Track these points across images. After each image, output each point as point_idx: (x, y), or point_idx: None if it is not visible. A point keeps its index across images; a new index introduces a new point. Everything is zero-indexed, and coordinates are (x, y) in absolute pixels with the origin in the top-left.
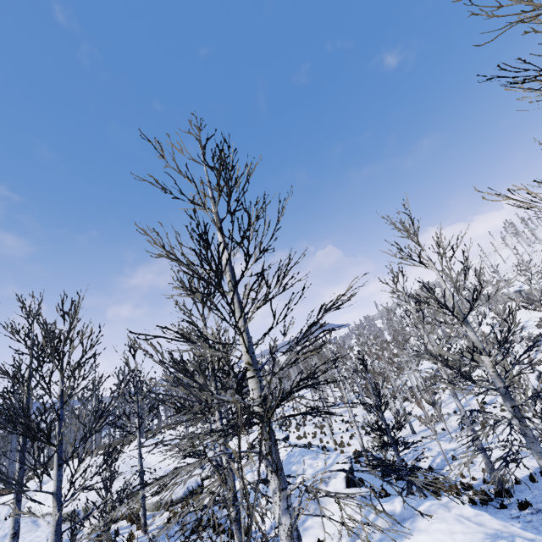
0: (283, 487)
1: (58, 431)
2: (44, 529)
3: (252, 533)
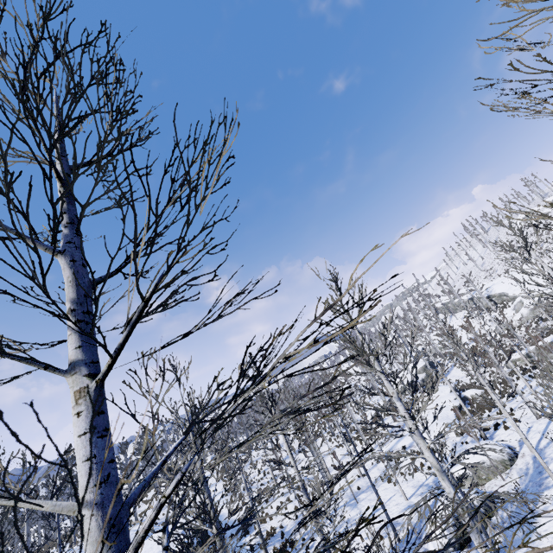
0: None
1: None
2: None
3: None
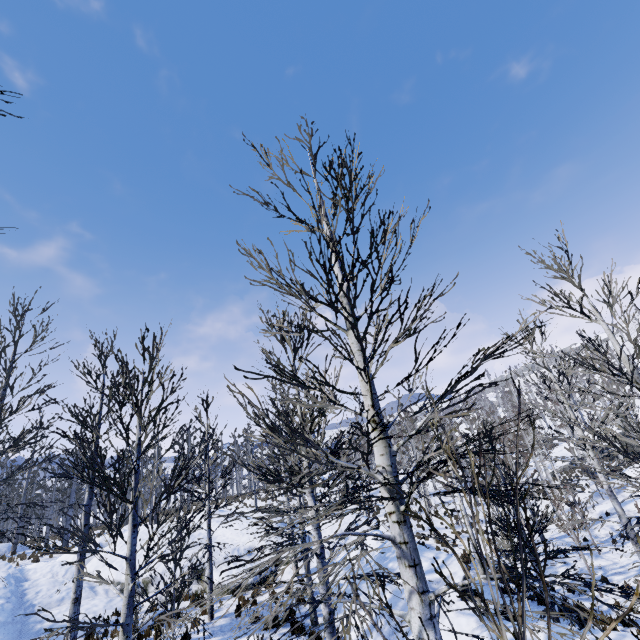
0: (423, 589)
1: (134, 486)
2: (102, 598)
3: None
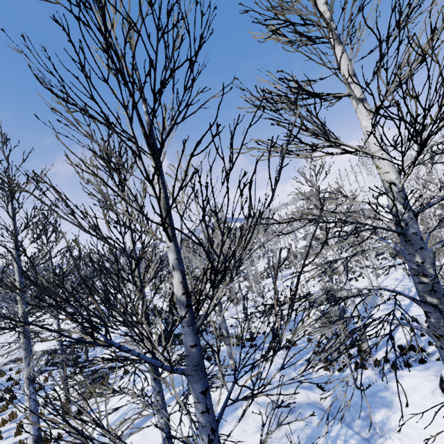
0: (28, 356)
1: None
2: None
3: (95, 366)
